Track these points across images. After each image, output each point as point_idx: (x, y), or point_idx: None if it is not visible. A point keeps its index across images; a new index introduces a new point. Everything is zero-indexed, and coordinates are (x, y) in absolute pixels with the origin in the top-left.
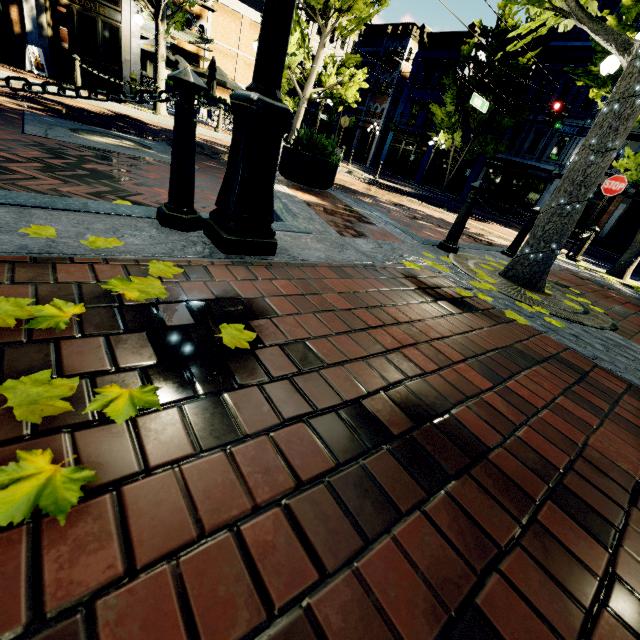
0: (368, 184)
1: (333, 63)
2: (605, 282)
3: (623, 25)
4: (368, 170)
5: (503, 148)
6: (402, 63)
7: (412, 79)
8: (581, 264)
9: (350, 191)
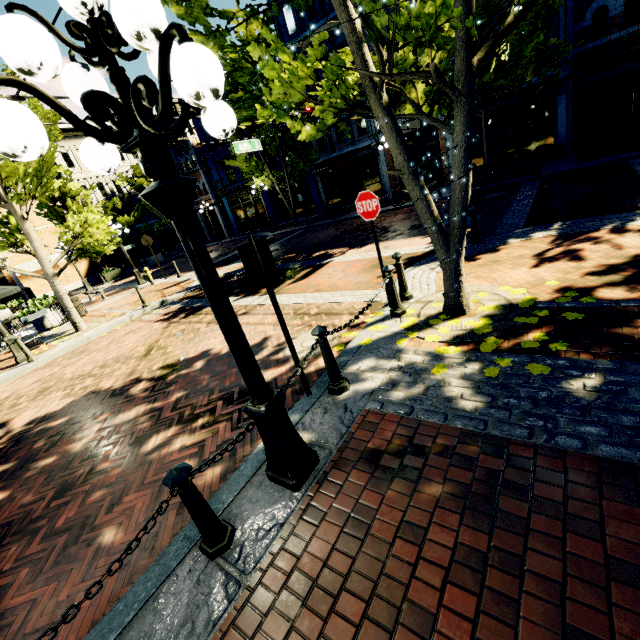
0: (171, 319)
1: (126, 181)
2: (429, 393)
3: (211, 34)
4: (221, 249)
5: (315, 155)
6: (189, 139)
7: (206, 146)
8: (408, 318)
9: (78, 419)
